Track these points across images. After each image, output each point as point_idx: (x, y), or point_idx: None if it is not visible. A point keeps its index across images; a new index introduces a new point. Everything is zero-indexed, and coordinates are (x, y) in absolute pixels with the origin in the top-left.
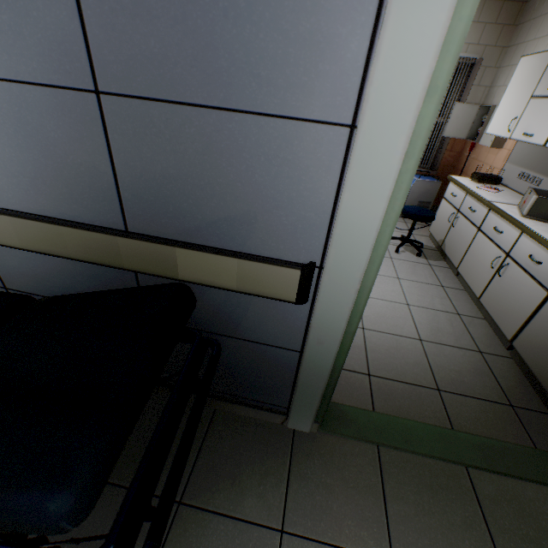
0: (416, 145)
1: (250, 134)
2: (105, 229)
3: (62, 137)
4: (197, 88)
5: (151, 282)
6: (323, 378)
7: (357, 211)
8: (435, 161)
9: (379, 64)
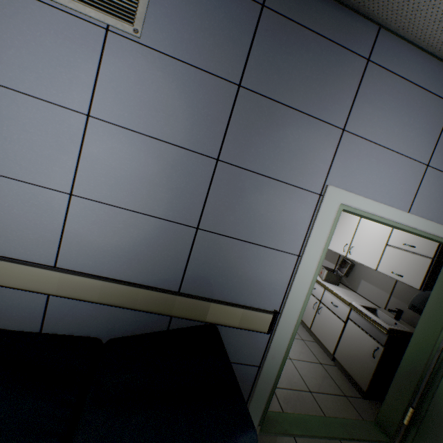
0: (319, 264)
1: (260, 253)
2: (169, 290)
3: (166, 242)
4: (244, 234)
5: (179, 324)
6: (270, 383)
7: (299, 287)
8: None
9: (310, 240)
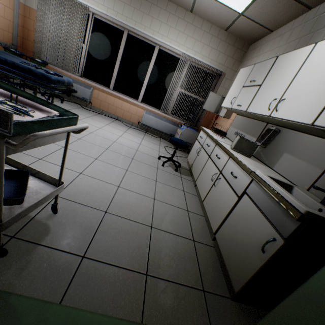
0: None
1: None
2: None
3: None
4: None
5: None
6: None
7: None
8: (198, 122)
9: None
